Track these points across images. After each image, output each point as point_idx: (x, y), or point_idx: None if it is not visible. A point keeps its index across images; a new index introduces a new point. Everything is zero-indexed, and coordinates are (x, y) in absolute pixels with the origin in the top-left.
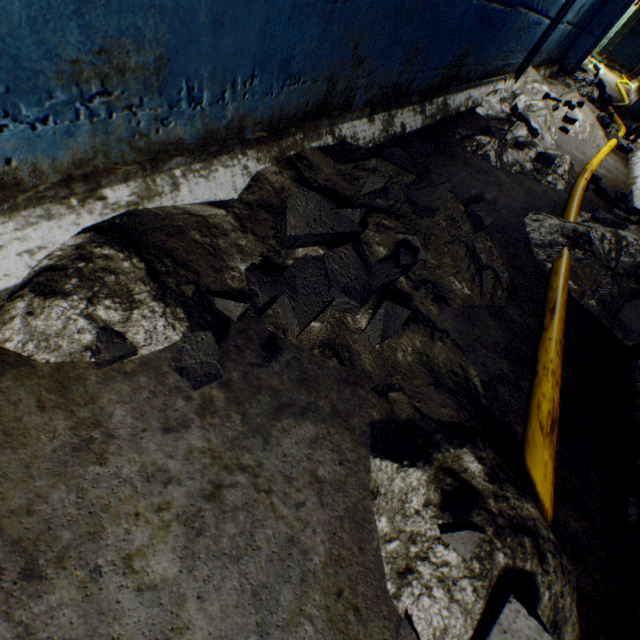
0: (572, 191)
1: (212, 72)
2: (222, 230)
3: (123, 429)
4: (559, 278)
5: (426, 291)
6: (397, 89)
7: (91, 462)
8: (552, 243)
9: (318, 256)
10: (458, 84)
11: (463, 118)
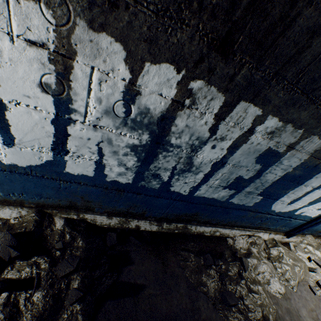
0: None
1: (3, 190)
2: None
3: None
4: None
5: (9, 310)
6: (131, 212)
7: None
8: None
9: None
10: (201, 222)
11: (207, 238)
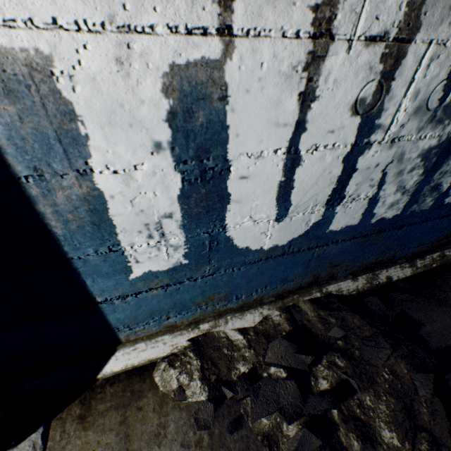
0: None
1: (246, 290)
2: (238, 347)
3: (170, 434)
4: None
5: (354, 426)
6: (378, 262)
7: (157, 443)
8: None
9: (280, 375)
10: None
11: None
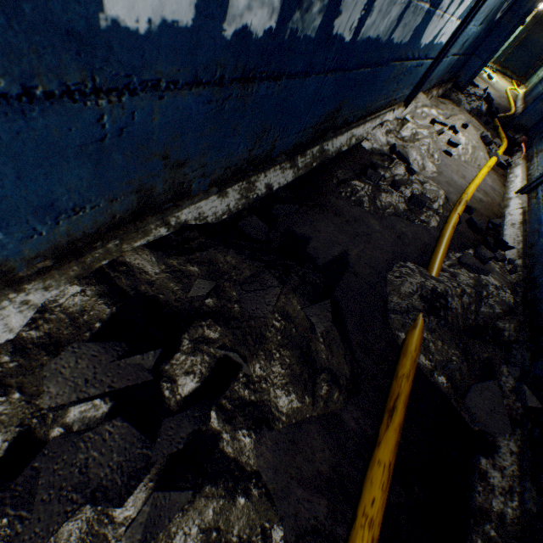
0: (443, 230)
1: None
2: None
3: None
4: (407, 361)
5: (244, 418)
6: (253, 160)
7: None
8: (409, 307)
9: (96, 414)
10: (336, 130)
11: (346, 155)
